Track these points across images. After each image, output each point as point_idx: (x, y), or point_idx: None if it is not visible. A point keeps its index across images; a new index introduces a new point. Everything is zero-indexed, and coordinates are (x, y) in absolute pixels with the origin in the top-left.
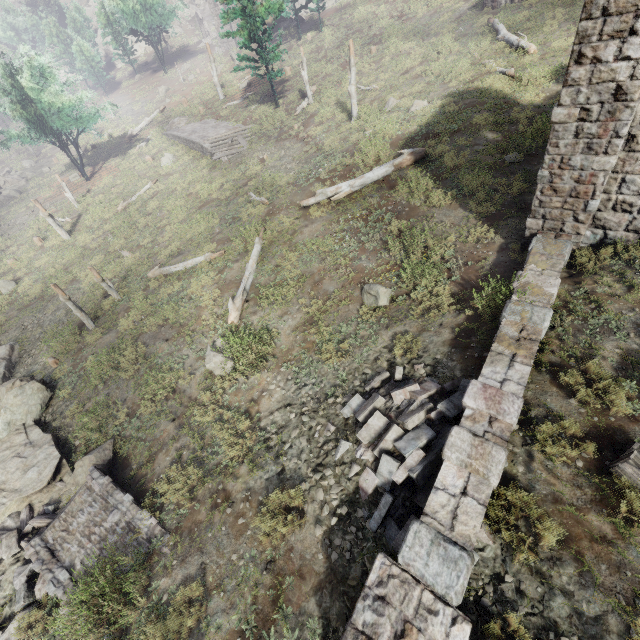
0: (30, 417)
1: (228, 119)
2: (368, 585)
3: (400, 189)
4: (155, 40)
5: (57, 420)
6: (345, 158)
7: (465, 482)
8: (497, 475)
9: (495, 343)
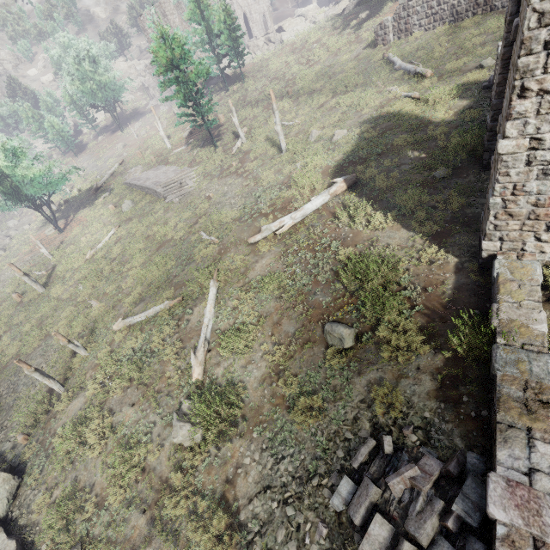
0: None
1: (176, 164)
2: None
3: (340, 216)
4: (111, 108)
5: (24, 515)
6: (283, 191)
7: None
8: None
9: (500, 410)
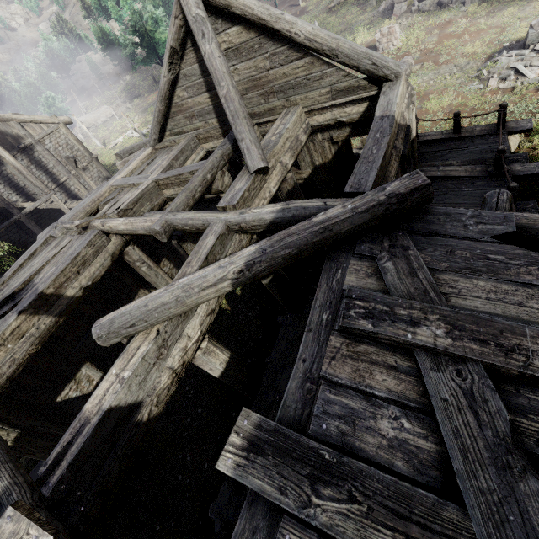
0: None
1: None
2: None
3: None
4: None
5: None
6: None
7: None
8: None
9: None
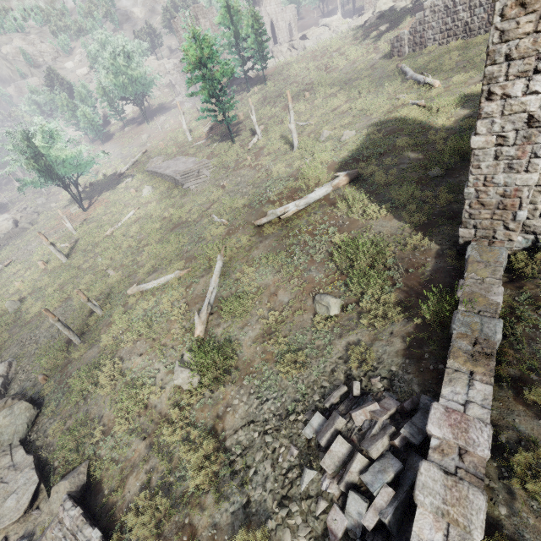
0: (16, 437)
1: (195, 155)
2: None
3: (339, 206)
4: (139, 102)
5: (40, 439)
6: (290, 182)
7: (445, 537)
8: (480, 528)
9: (450, 359)
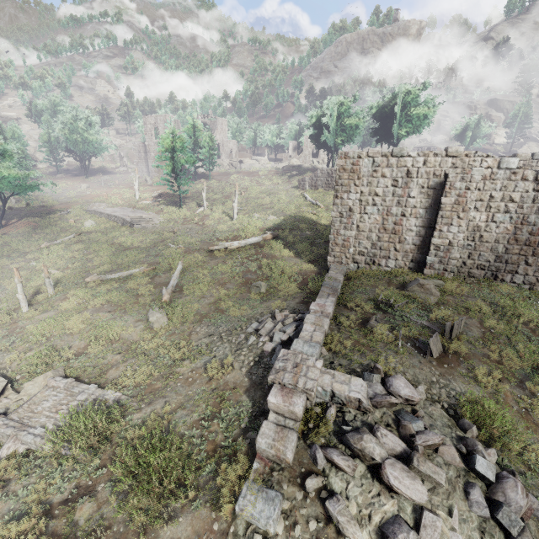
0: None
1: (143, 209)
2: (279, 357)
3: (267, 247)
4: (86, 158)
5: None
6: (234, 232)
7: (314, 328)
8: (327, 325)
9: (320, 292)
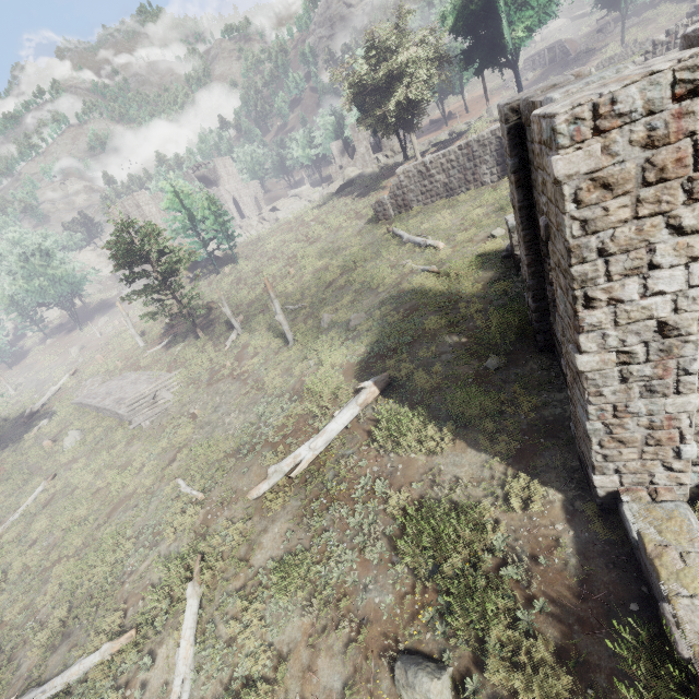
0: None
1: (150, 368)
2: None
3: (379, 438)
4: (67, 305)
5: None
6: (294, 405)
7: None
8: None
9: None
